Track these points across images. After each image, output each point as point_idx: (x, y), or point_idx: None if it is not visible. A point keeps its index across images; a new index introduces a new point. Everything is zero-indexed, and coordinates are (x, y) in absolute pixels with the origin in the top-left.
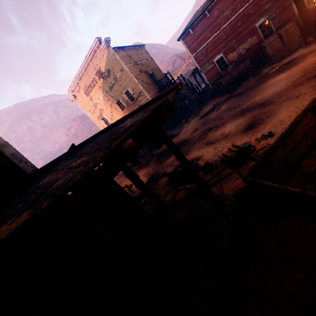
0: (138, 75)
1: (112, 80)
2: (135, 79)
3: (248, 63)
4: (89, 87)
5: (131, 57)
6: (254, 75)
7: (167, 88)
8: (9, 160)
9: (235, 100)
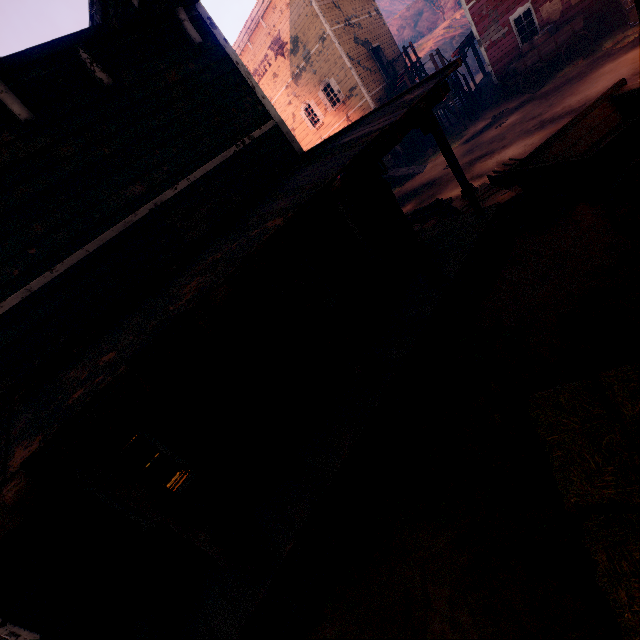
0: (353, 50)
1: (301, 60)
2: (345, 60)
3: (578, 27)
4: (254, 74)
5: (340, 9)
6: (586, 53)
7: (407, 80)
8: (285, 138)
9: (535, 106)
